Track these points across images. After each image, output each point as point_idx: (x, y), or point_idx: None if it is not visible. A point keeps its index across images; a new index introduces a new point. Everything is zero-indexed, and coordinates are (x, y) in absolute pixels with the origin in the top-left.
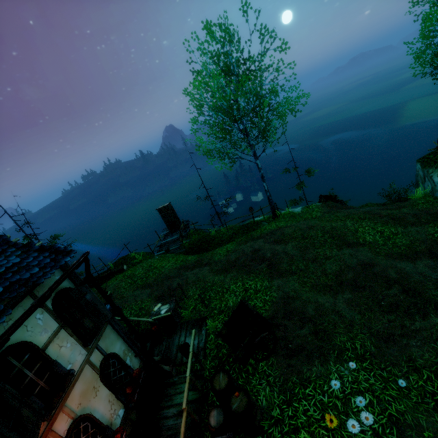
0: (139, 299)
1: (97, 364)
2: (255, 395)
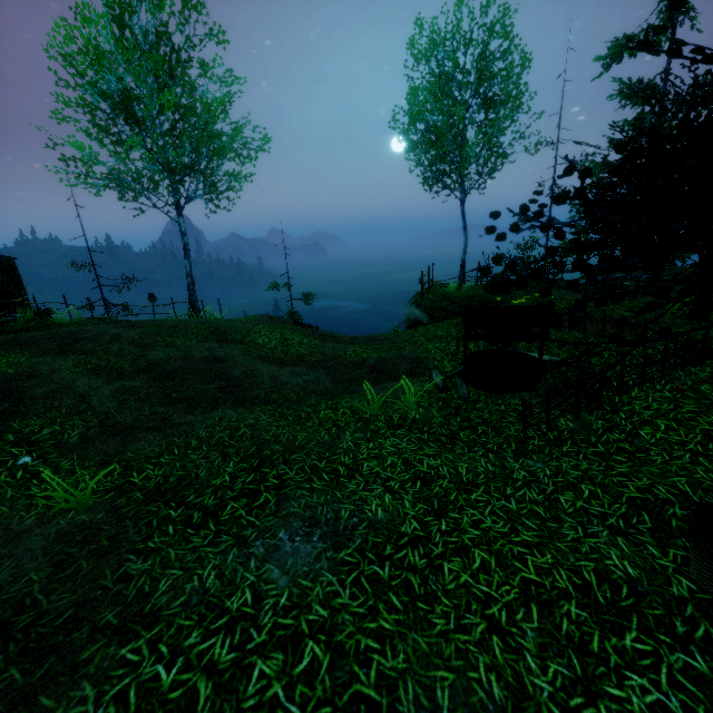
0: None
1: None
2: None
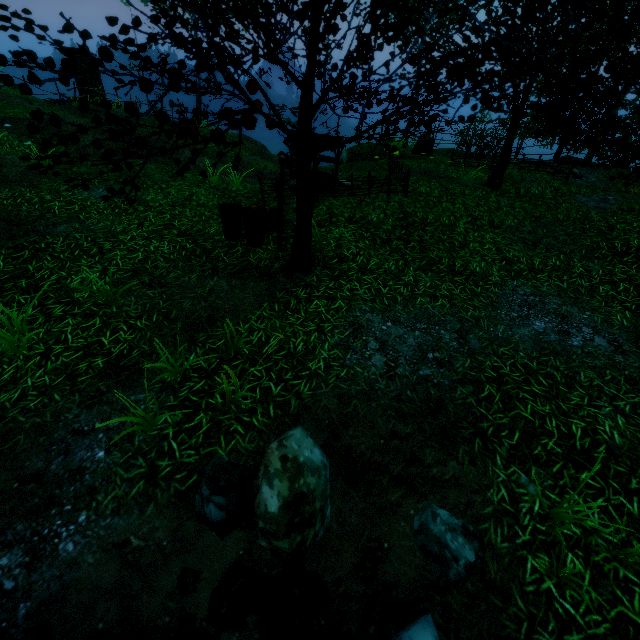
0: None
1: None
2: None
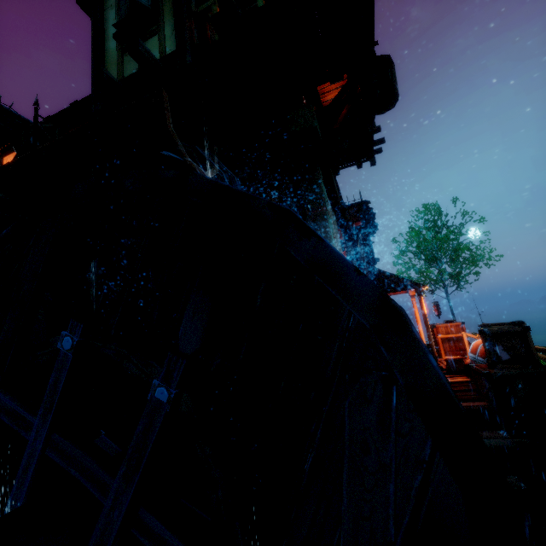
0: None
1: None
2: None
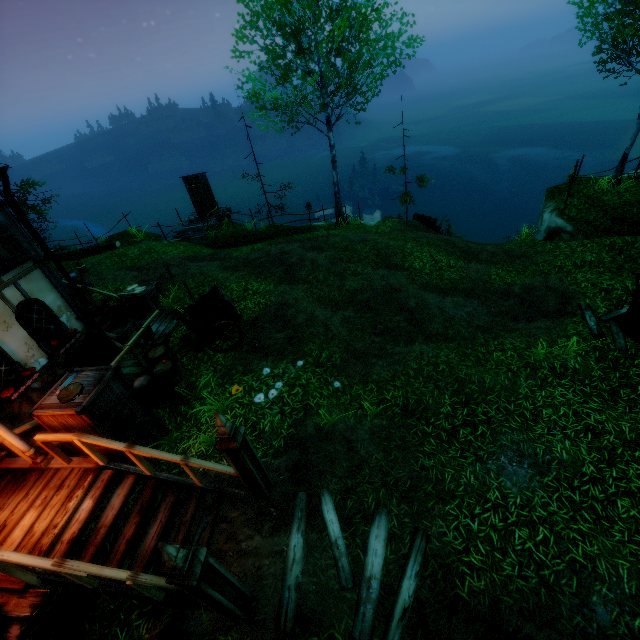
0: (119, 280)
1: (14, 302)
2: (197, 378)
